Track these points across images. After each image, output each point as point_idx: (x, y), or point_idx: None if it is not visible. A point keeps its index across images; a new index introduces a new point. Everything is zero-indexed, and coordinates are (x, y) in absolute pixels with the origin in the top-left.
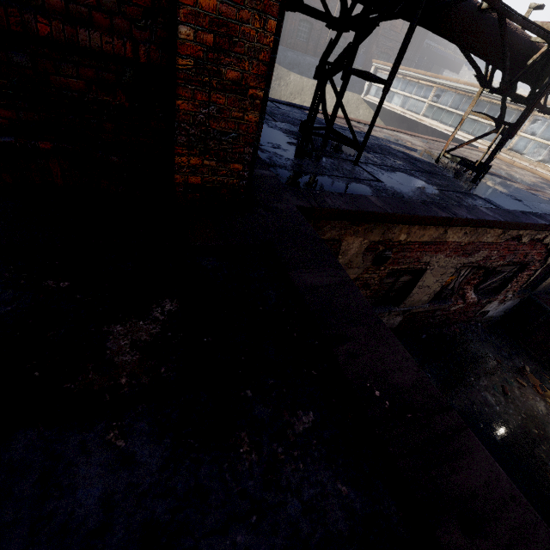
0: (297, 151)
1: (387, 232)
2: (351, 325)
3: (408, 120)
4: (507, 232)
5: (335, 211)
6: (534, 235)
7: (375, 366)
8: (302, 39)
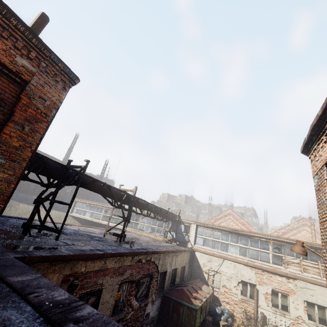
0: (19, 237)
1: (73, 267)
2: (39, 288)
3: (96, 223)
4: (134, 258)
5: (39, 257)
6: (146, 258)
7: (49, 297)
8: (30, 188)
